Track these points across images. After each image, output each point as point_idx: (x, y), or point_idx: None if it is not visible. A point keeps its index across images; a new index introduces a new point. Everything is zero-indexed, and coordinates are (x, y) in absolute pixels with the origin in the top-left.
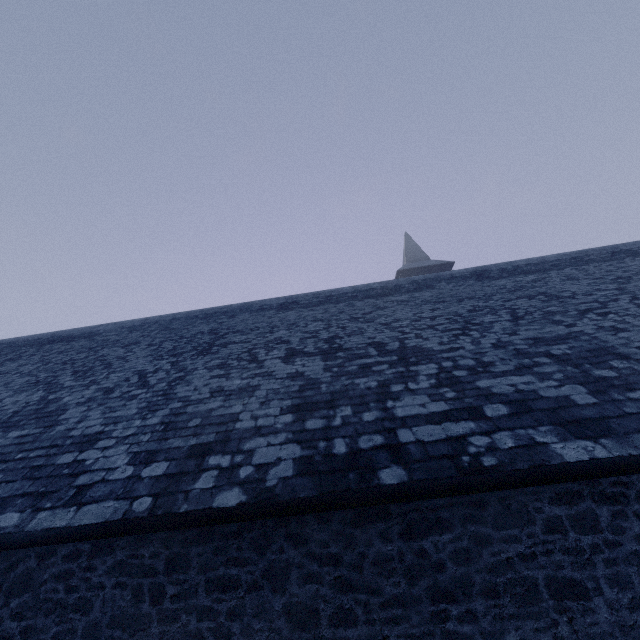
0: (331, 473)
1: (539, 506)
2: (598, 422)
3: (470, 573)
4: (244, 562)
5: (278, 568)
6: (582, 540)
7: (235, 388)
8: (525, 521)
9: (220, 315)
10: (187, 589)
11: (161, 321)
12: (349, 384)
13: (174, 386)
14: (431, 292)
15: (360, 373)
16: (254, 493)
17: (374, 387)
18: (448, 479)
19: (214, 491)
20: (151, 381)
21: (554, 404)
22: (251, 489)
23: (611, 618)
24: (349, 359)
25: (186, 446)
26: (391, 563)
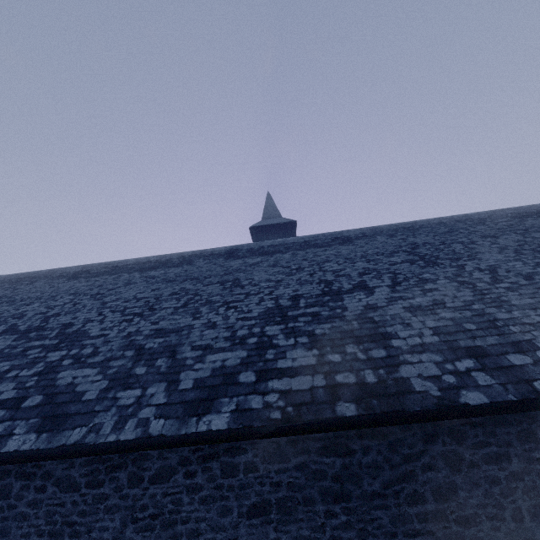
0: None
1: None
2: (67, 417)
3: None
4: None
5: None
6: None
7: None
8: None
9: (26, 280)
10: None
11: None
12: None
13: None
14: (182, 269)
15: (14, 356)
16: None
17: (1, 372)
18: None
19: None
20: None
21: (69, 398)
22: None
23: None
24: (29, 340)
25: None
26: None
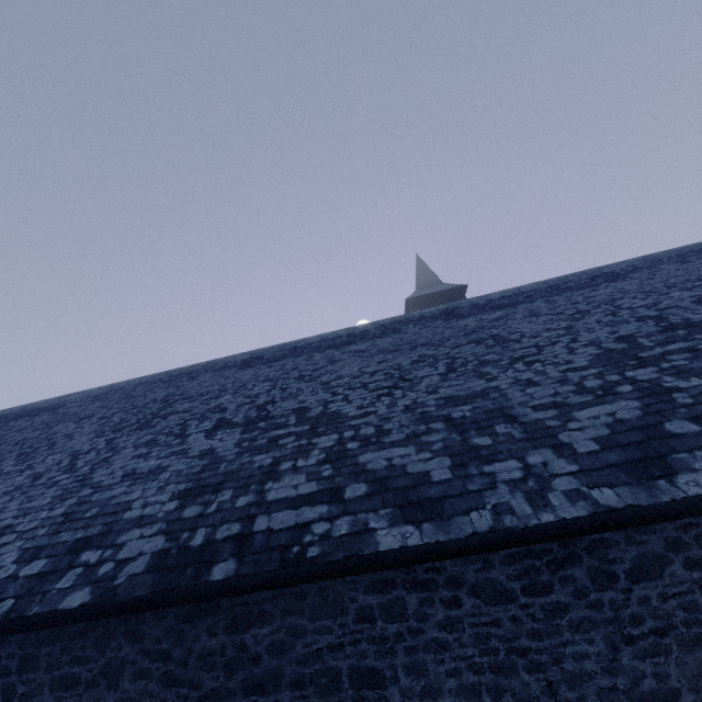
0: (174, 569)
1: (354, 595)
2: (436, 503)
3: (282, 665)
4: (86, 660)
5: (115, 665)
6: (388, 629)
7: (146, 470)
8: (339, 611)
9: (183, 377)
10: (35, 688)
11: (127, 387)
12: (247, 462)
13: (95, 469)
14: (393, 338)
15: (264, 448)
16: (99, 593)
17: (266, 465)
18: (266, 573)
19: (68, 591)
20: (79, 464)
21: (410, 482)
22: (99, 588)
23: None
24: (265, 430)
25: (71, 540)
26: (214, 657)
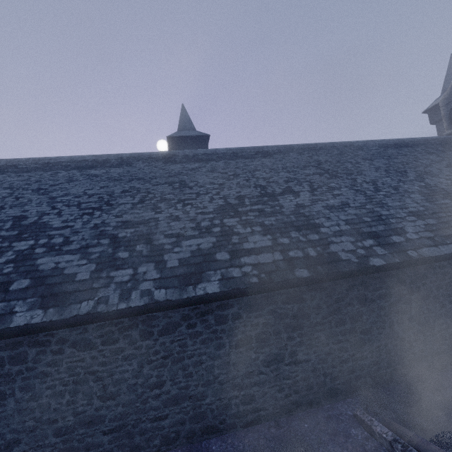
0: None
1: None
2: (67, 295)
3: None
4: None
5: None
6: (13, 369)
7: None
8: None
9: None
10: None
11: None
12: None
13: None
14: (124, 169)
15: None
16: None
17: None
18: None
19: None
20: None
21: (61, 280)
22: None
23: (15, 407)
24: None
25: None
26: None
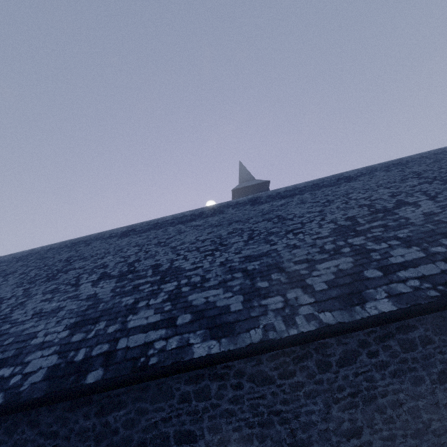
0: (62, 377)
1: (179, 386)
2: (231, 325)
3: (132, 434)
4: None
5: (20, 444)
6: (199, 405)
7: (49, 310)
8: (169, 397)
9: (81, 243)
10: None
11: (42, 251)
12: (117, 302)
13: (14, 310)
14: (219, 217)
15: (130, 292)
16: (9, 397)
17: (129, 304)
18: (122, 377)
19: None
20: (2, 307)
21: (218, 312)
22: (9, 394)
23: None
24: (132, 280)
25: None
26: (87, 433)
